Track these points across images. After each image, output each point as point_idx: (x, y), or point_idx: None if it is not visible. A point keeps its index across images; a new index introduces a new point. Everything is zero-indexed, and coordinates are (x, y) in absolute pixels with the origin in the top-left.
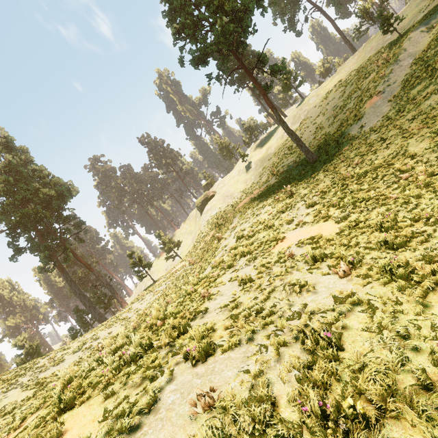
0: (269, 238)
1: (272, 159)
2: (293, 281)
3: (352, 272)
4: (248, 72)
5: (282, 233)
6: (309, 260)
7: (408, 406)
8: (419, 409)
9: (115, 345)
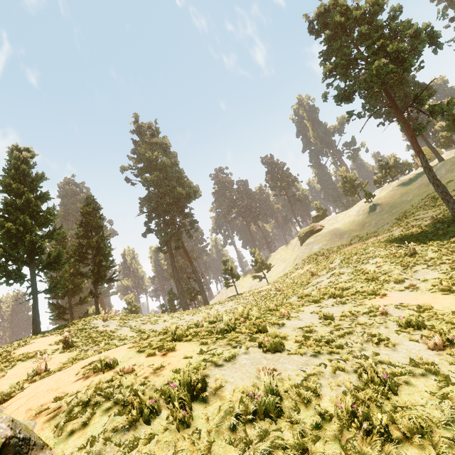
0: (367, 290)
1: (405, 207)
2: (374, 333)
3: (445, 349)
4: (398, 111)
5: (385, 289)
6: (401, 322)
7: (432, 446)
8: (439, 449)
9: (208, 319)
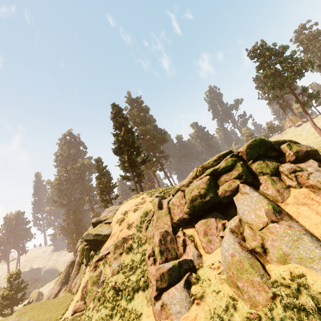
0: None
1: None
2: None
3: None
4: (295, 95)
5: None
6: None
7: None
8: None
9: None
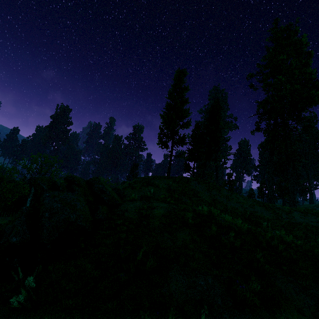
0: None
1: None
2: None
3: None
4: None
5: None
6: None
7: None
8: None
9: (229, 223)
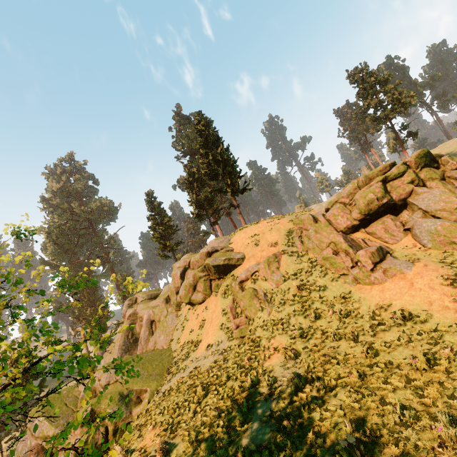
0: None
1: None
2: None
3: None
4: (396, 131)
5: None
6: None
7: None
8: None
9: None
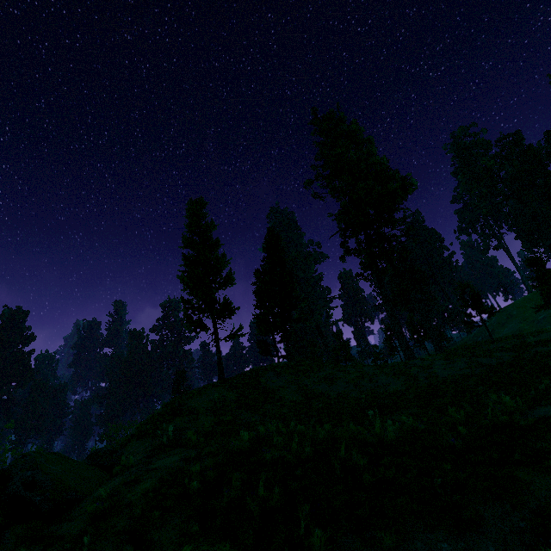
0: None
1: None
2: None
3: None
4: None
5: None
6: None
7: None
8: None
9: (279, 452)
